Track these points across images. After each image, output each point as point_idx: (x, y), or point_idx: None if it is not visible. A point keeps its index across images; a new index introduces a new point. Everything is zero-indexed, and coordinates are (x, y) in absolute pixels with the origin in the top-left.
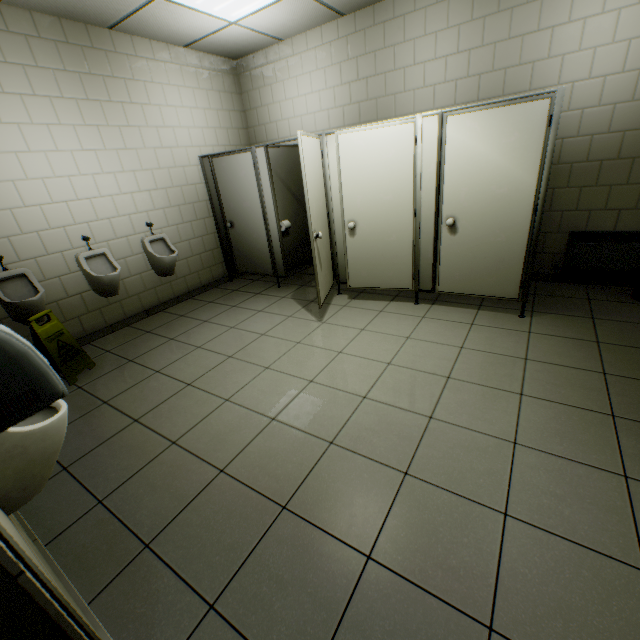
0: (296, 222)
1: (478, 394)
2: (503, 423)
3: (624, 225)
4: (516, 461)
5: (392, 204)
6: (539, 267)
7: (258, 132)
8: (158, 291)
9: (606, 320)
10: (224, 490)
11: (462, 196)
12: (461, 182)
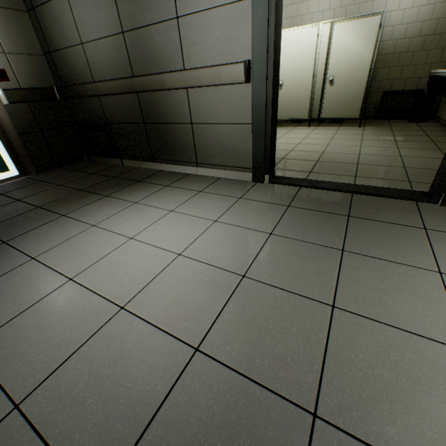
0: None
1: (345, 141)
2: (356, 144)
3: (407, 87)
4: (361, 148)
5: (302, 71)
6: (367, 112)
7: None
8: None
9: (396, 126)
10: None
11: (337, 65)
12: (338, 58)
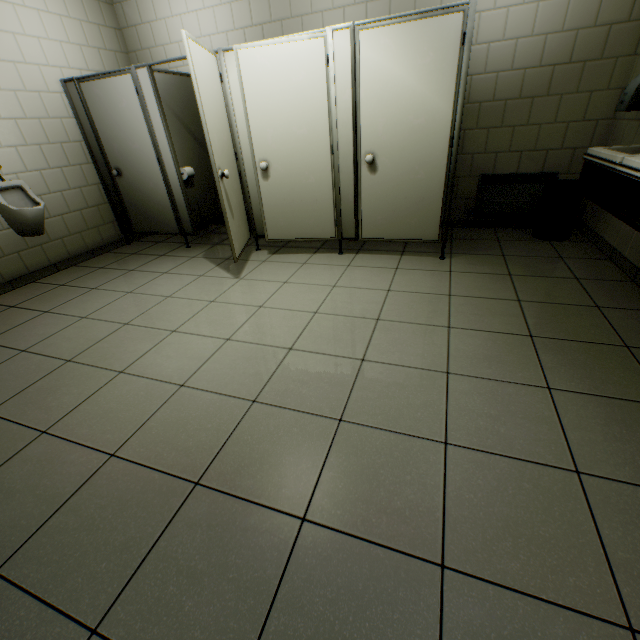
0: (201, 171)
1: (408, 332)
2: (435, 356)
3: (525, 167)
4: (451, 390)
5: (307, 139)
6: (454, 213)
7: (142, 58)
8: (24, 256)
9: (515, 256)
10: (115, 478)
11: (380, 128)
12: (378, 112)
